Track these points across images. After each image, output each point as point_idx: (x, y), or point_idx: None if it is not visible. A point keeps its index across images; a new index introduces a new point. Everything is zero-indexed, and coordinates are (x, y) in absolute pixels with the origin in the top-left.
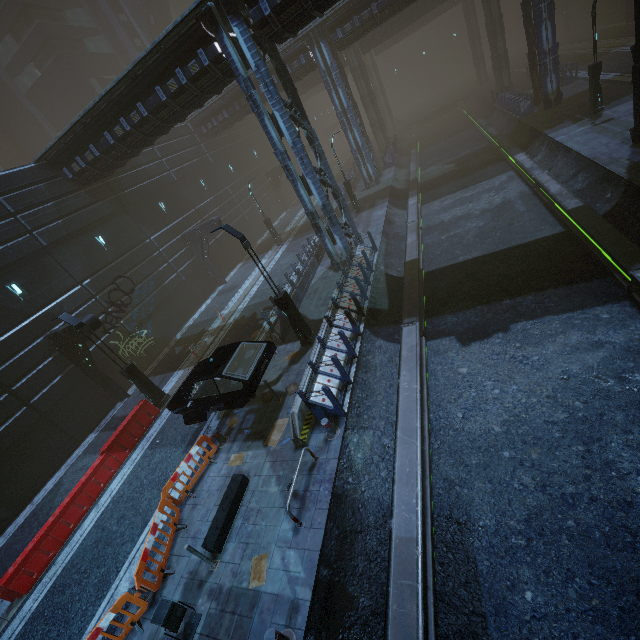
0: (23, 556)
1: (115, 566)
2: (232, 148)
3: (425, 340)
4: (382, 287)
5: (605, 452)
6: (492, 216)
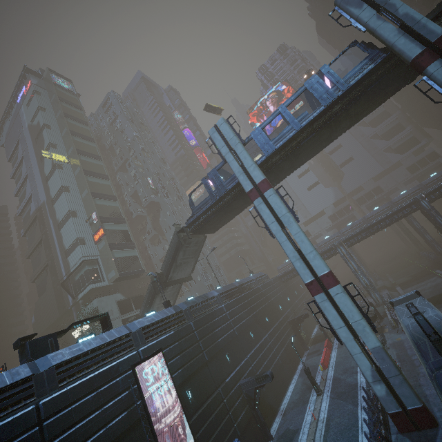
0: (323, 359)
1: None
2: None
3: None
4: None
5: None
6: (433, 287)
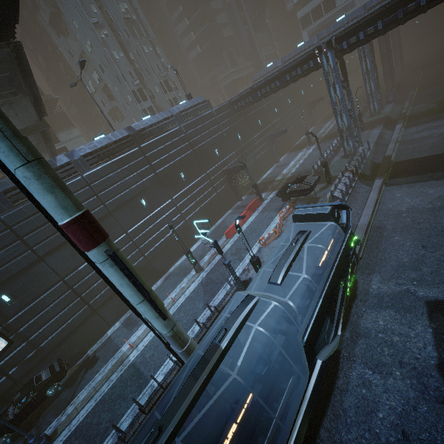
0: (230, 228)
1: (261, 232)
2: (292, 90)
3: (384, 186)
4: (369, 166)
5: (439, 214)
6: (443, 137)
